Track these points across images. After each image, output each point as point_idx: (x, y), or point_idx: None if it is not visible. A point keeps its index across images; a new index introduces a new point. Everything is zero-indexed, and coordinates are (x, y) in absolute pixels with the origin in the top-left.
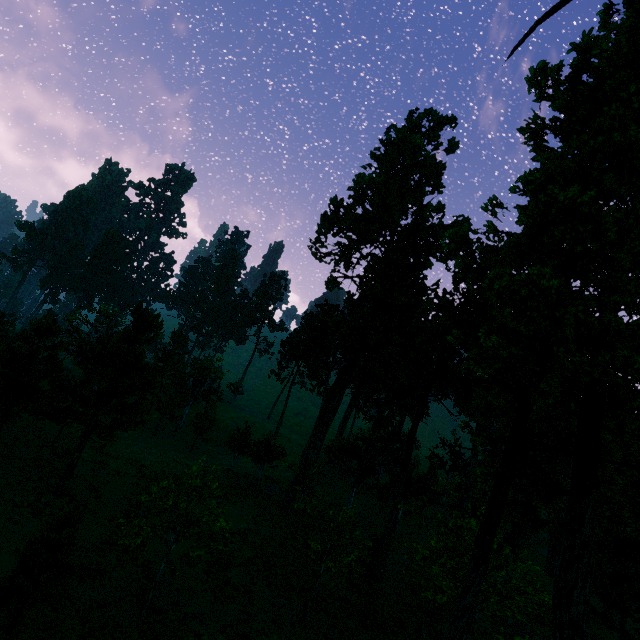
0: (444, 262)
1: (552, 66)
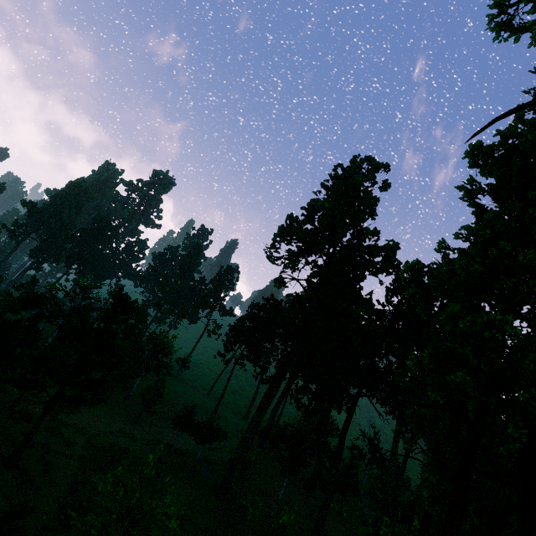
0: (375, 275)
1: (487, 145)
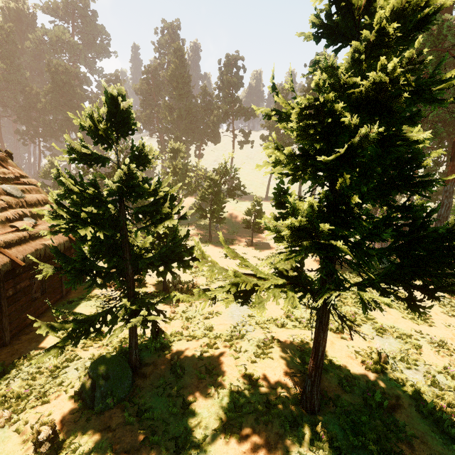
0: None
1: None
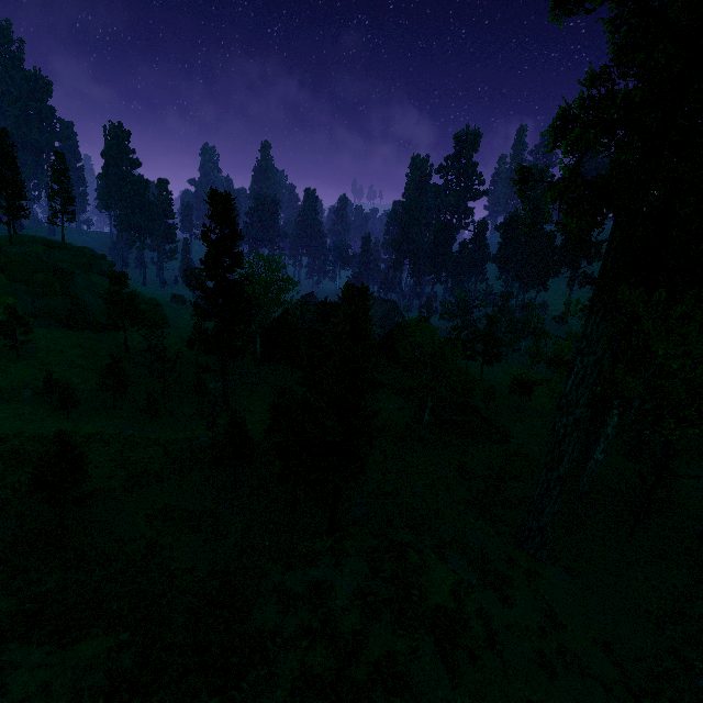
0: None
1: None
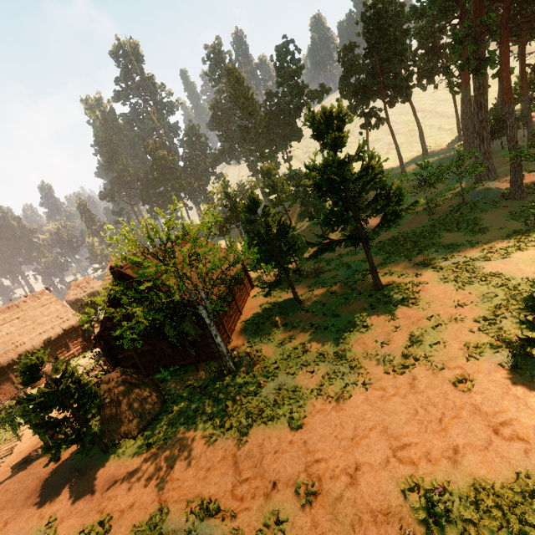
0: None
1: None
